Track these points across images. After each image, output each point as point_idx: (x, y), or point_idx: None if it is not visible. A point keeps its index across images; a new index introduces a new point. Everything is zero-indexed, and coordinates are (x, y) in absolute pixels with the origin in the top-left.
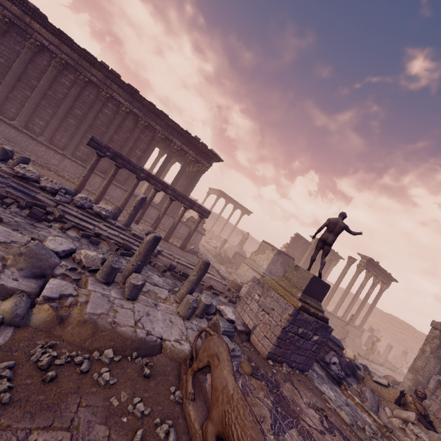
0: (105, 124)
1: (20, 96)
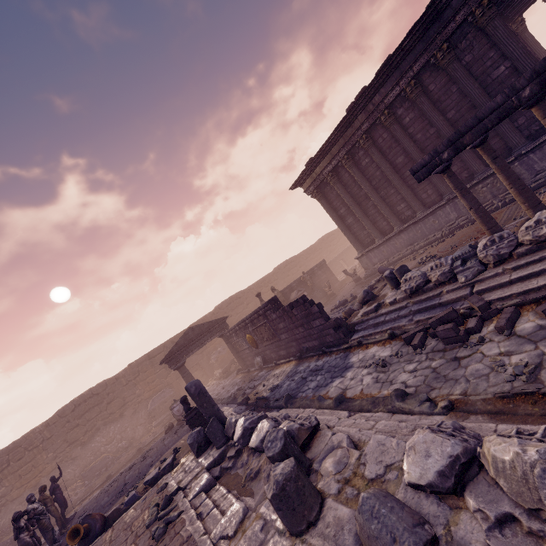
0: (425, 127)
1: (372, 211)
